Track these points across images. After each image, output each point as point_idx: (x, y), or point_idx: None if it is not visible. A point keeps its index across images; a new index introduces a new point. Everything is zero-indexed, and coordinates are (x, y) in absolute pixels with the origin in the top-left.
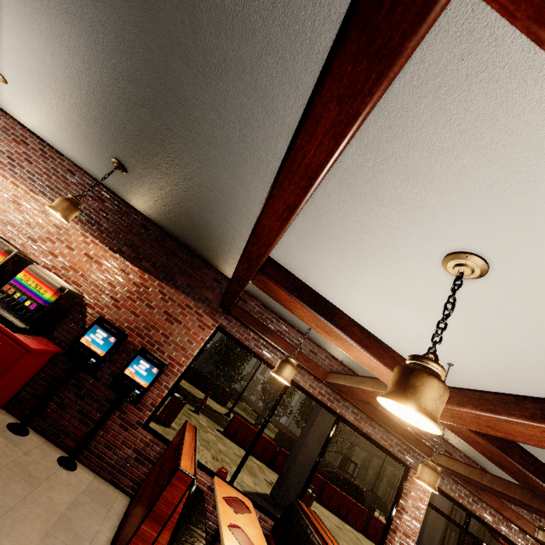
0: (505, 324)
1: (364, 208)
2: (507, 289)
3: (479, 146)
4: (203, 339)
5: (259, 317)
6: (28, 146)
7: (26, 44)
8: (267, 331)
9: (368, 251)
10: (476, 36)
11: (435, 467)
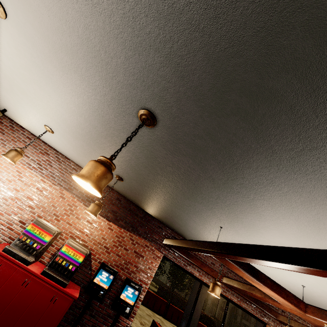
0: None
1: (287, 241)
2: None
3: None
4: (157, 265)
5: None
6: (49, 155)
7: (93, 137)
8: (190, 256)
9: None
10: None
11: None
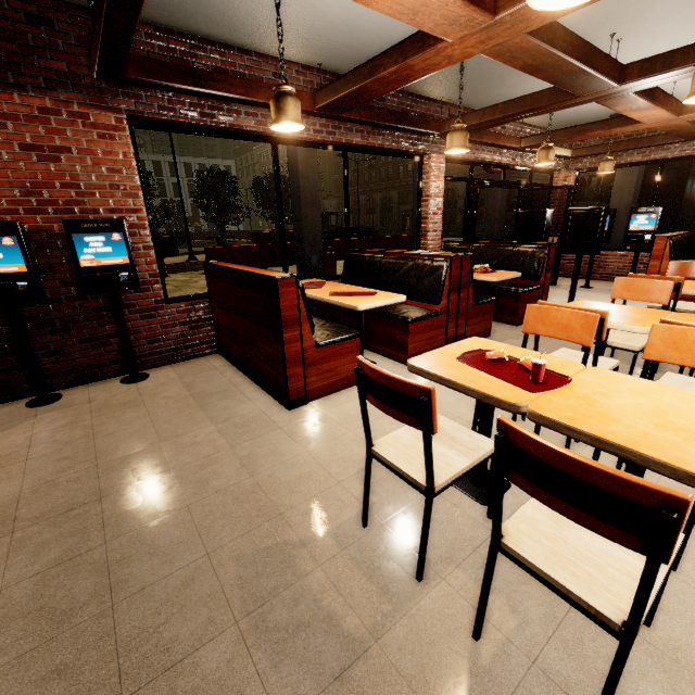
0: None
1: None
2: None
3: None
4: (128, 154)
5: (171, 60)
6: None
7: None
8: (205, 78)
9: None
10: None
11: (463, 127)
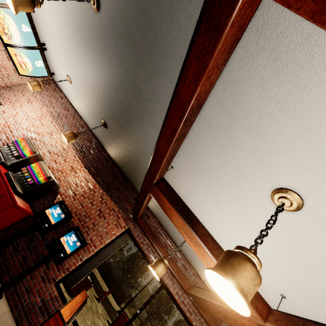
0: (322, 258)
1: (222, 152)
2: (319, 224)
3: (288, 111)
4: (115, 233)
5: (154, 230)
6: (69, 111)
7: (84, 66)
8: (157, 241)
9: (224, 184)
10: (280, 50)
11: None
